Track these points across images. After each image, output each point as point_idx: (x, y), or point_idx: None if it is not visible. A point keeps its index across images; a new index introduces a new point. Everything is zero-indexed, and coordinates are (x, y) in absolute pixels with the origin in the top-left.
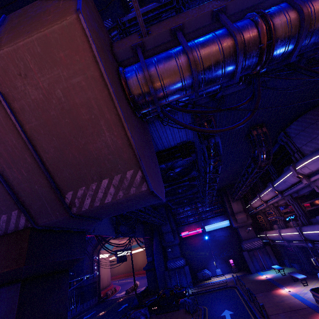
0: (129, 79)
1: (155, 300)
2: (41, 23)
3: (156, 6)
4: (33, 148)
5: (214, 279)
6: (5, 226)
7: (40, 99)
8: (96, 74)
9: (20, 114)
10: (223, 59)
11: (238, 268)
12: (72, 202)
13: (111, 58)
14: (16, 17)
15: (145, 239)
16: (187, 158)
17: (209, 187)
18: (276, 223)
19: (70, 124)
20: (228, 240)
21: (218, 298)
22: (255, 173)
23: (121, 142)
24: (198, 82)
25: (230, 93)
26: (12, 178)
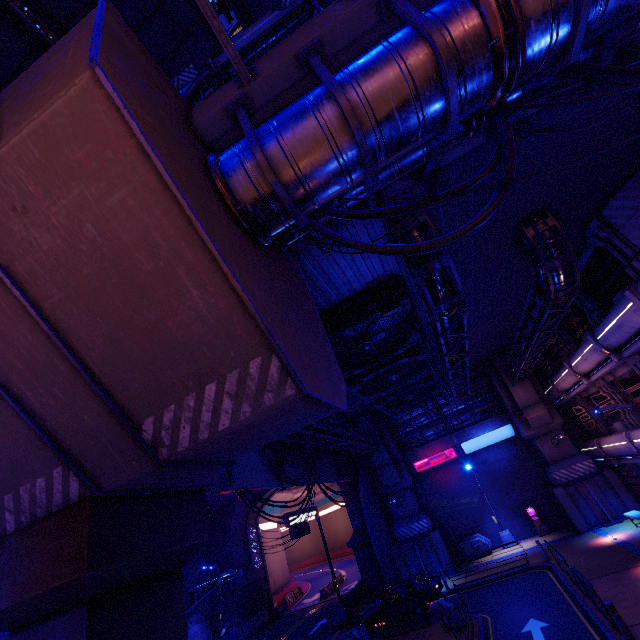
0: (230, 173)
1: (377, 608)
2: (35, 102)
3: (279, 18)
4: (64, 345)
5: (497, 554)
6: (46, 499)
7: (59, 248)
8: (151, 179)
9: (30, 284)
10: (413, 91)
11: (549, 524)
12: (156, 437)
13: (186, 141)
14: (1, 103)
15: (342, 483)
16: (391, 311)
17: (452, 362)
18: (619, 417)
19: (121, 286)
20: (516, 468)
21: (511, 595)
22: (549, 317)
23: (226, 305)
24: (371, 151)
25: (457, 159)
26: (40, 407)
